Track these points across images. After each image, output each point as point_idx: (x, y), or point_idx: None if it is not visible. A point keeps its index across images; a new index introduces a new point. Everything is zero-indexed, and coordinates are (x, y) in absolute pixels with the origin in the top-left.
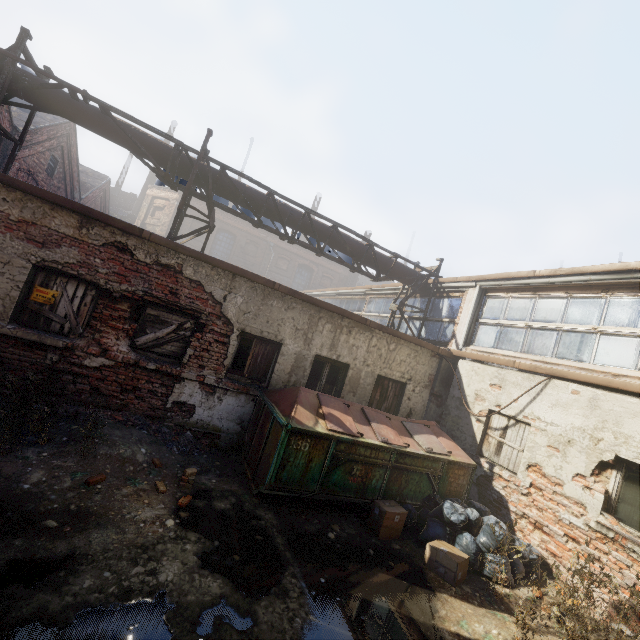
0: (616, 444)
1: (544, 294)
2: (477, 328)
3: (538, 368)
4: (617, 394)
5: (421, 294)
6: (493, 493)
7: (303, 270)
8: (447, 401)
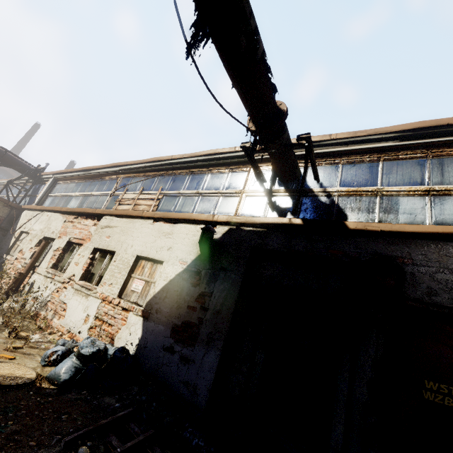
0: (46, 232)
1: (72, 181)
2: (47, 198)
3: (42, 207)
4: (56, 213)
5: (36, 183)
6: (1, 268)
7: (2, 174)
8: (9, 232)
